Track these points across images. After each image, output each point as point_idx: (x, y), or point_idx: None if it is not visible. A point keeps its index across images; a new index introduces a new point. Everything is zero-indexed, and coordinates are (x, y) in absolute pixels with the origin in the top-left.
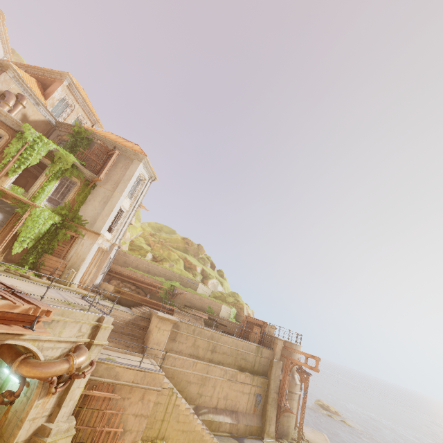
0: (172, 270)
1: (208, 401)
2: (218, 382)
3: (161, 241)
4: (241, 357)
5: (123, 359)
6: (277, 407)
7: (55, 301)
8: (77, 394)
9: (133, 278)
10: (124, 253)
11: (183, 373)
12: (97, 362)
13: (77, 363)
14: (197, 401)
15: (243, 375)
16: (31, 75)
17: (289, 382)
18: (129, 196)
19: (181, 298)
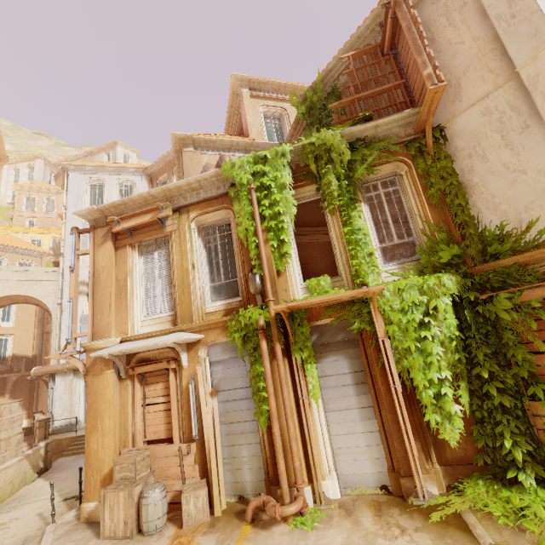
0: None
1: None
2: None
3: None
4: None
5: None
6: None
7: None
8: None
9: None
10: None
11: None
12: None
13: None
14: None
15: None
16: None
17: None
18: None
19: None
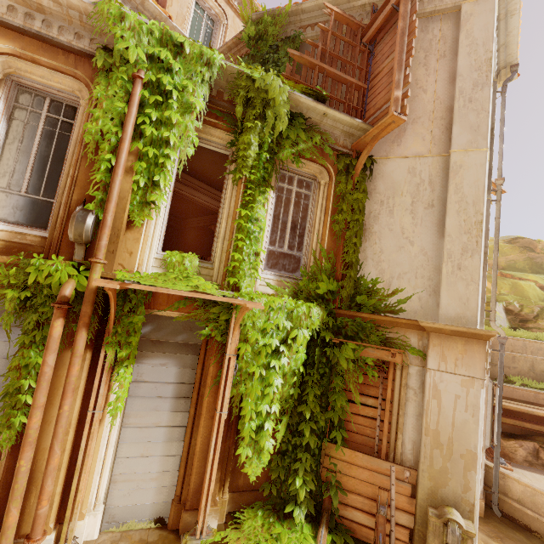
0: None
1: None
2: None
3: None
4: None
5: None
6: None
7: None
8: None
9: None
10: None
11: None
12: None
13: None
14: None
15: None
16: None
17: None
18: None
19: None
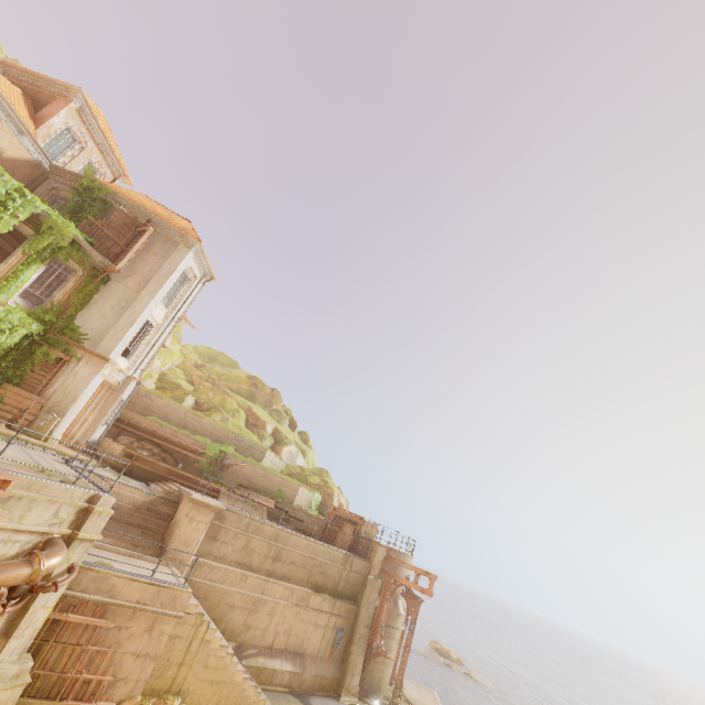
0: (225, 427)
1: (260, 637)
2: (278, 607)
3: (213, 379)
4: (320, 570)
5: (126, 565)
6: (367, 648)
7: (17, 465)
8: (41, 619)
9: (157, 435)
10: (146, 393)
11: (224, 591)
12: (81, 568)
13: (47, 567)
14: (242, 637)
15: (319, 598)
16: (14, 82)
17: (389, 611)
18: (165, 303)
19: (234, 473)
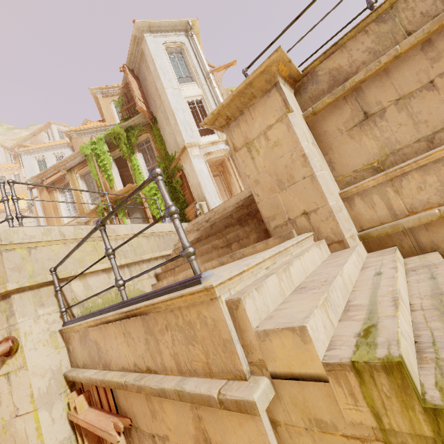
0: None
1: None
2: None
3: None
4: None
5: None
6: None
7: None
8: (32, 432)
9: None
10: None
11: None
12: (66, 332)
13: None
14: None
15: None
16: None
17: None
18: (190, 81)
19: None
